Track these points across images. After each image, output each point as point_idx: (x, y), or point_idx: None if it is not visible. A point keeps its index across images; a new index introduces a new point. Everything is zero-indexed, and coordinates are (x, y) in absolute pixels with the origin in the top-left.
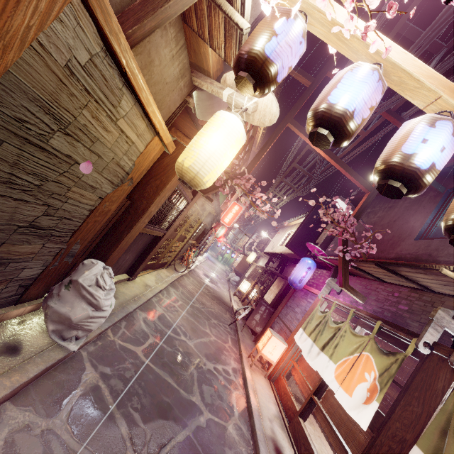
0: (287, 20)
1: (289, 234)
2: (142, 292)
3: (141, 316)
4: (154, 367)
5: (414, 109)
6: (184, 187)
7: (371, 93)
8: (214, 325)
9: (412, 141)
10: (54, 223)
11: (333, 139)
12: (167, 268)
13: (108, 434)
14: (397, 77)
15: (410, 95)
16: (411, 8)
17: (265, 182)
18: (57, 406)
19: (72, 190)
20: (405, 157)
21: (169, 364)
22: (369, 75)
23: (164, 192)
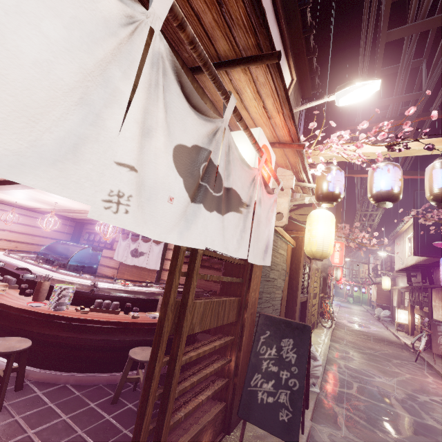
0: (330, 173)
1: (409, 240)
2: (318, 351)
3: (332, 369)
4: (375, 402)
5: (437, 103)
6: (304, 258)
7: (394, 175)
8: (399, 364)
9: (436, 181)
10: (274, 314)
11: (391, 202)
12: (317, 328)
13: (380, 441)
14: (402, 153)
15: (417, 154)
16: (377, 75)
17: (358, 223)
18: (337, 425)
19: (275, 293)
20: (439, 190)
21: (385, 400)
22: (386, 169)
23: (300, 269)
